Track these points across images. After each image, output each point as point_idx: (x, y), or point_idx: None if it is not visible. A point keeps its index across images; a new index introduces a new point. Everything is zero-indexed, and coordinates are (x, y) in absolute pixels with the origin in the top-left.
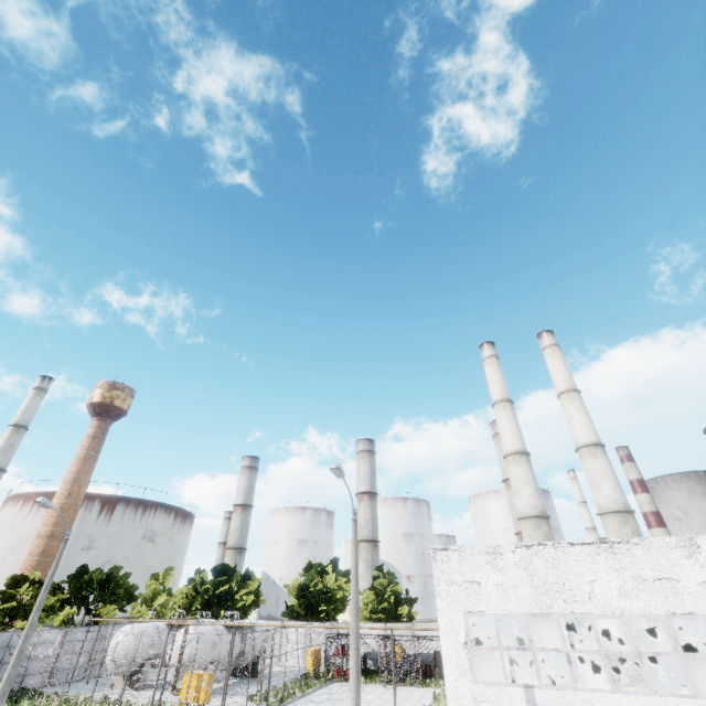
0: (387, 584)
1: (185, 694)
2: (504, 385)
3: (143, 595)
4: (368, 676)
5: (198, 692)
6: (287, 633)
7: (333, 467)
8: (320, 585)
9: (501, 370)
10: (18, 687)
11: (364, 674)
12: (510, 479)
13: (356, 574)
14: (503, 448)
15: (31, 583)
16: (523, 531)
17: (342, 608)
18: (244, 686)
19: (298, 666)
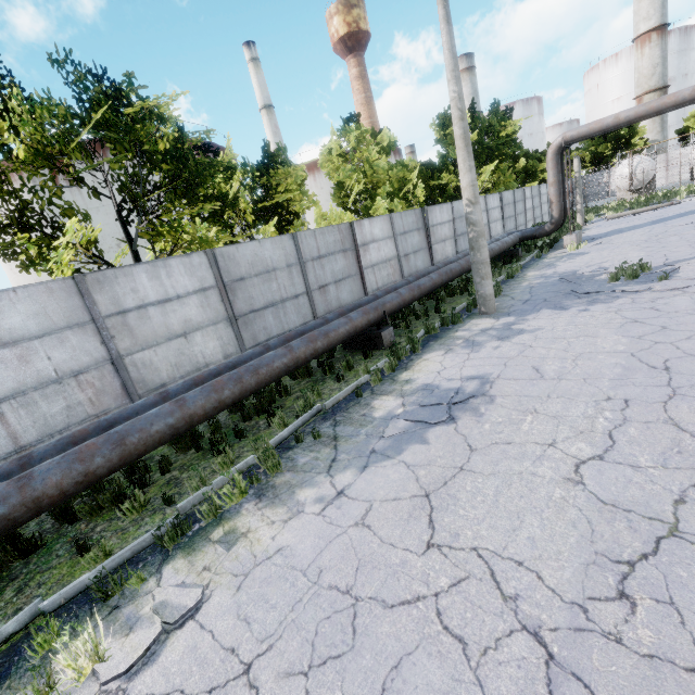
0: None
1: None
2: None
3: None
4: None
5: None
6: None
7: None
8: None
9: None
10: None
11: None
12: None
13: None
14: None
15: (526, 158)
16: None
17: None
18: None
19: None
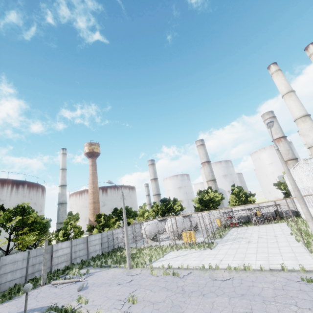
0: (239, 191)
1: (185, 239)
2: (288, 84)
3: (139, 214)
4: (246, 224)
5: (190, 238)
6: (211, 214)
7: (269, 121)
8: (207, 197)
9: (284, 76)
10: (116, 247)
11: (243, 224)
12: (300, 130)
13: (290, 172)
14: (293, 116)
15: (104, 216)
16: (312, 152)
17: (219, 204)
18: (196, 235)
19: (218, 225)
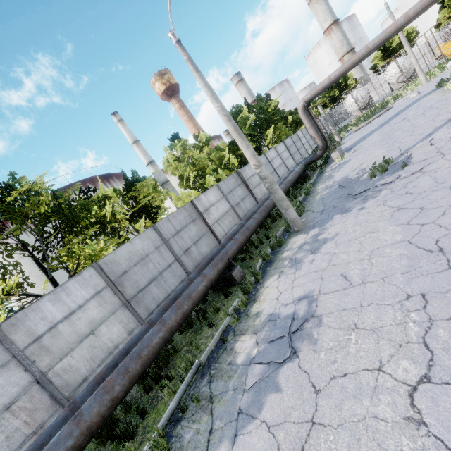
0: None
1: (449, 51)
2: None
3: None
4: None
5: None
6: None
7: None
8: (394, 43)
9: None
10: None
11: None
12: None
13: None
14: None
15: (291, 115)
16: None
17: (412, 45)
18: None
19: None
